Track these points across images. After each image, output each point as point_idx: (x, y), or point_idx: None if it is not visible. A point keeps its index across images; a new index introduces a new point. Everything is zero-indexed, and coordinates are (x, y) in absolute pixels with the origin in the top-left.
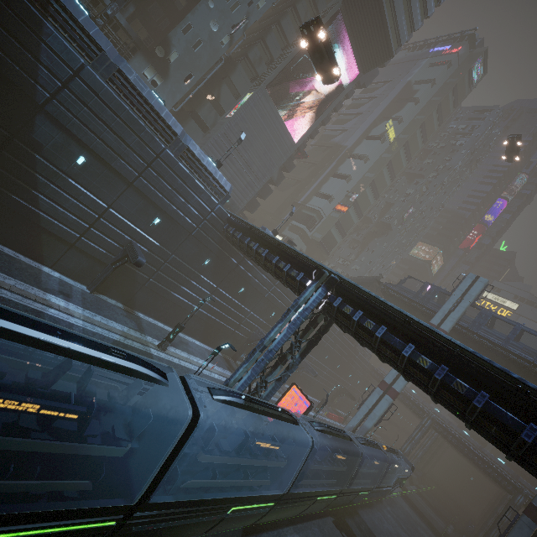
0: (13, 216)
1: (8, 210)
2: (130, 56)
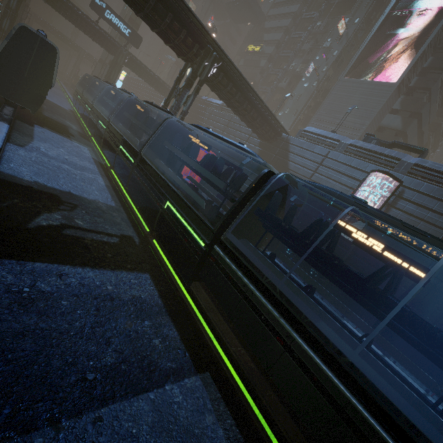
0: None
1: None
2: None
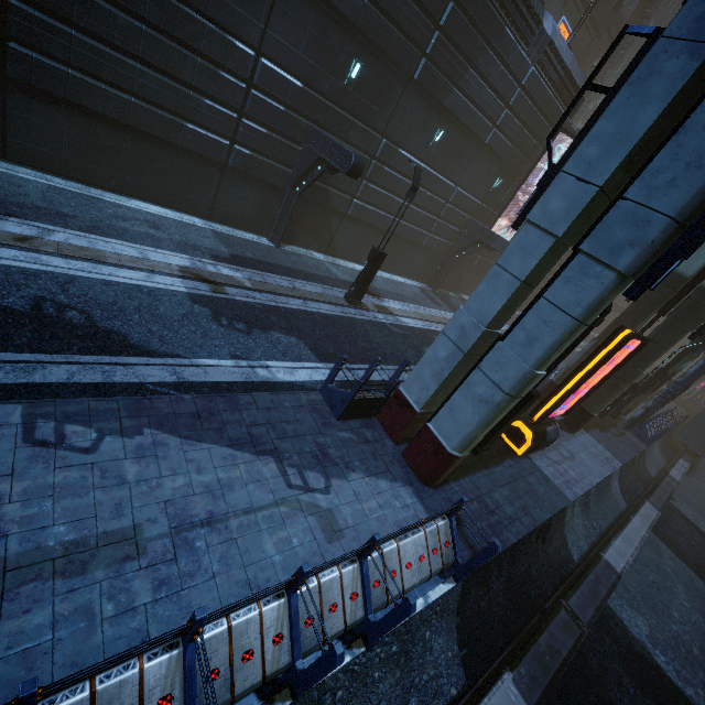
0: None
1: None
2: None
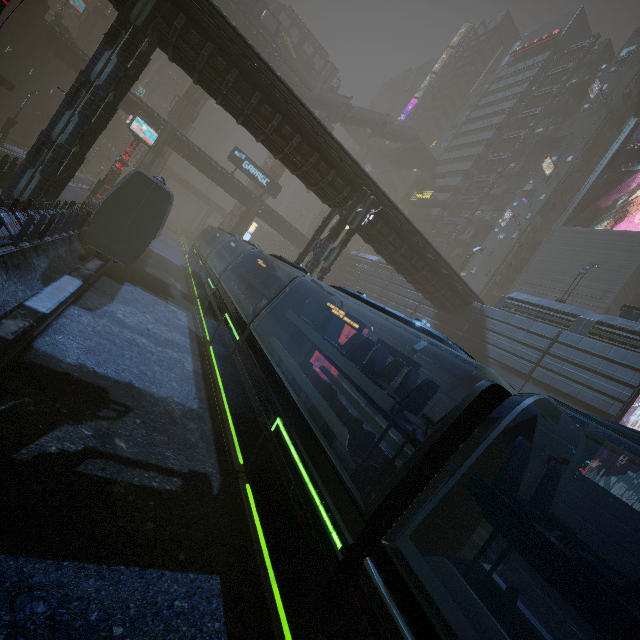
0: None
1: None
2: None
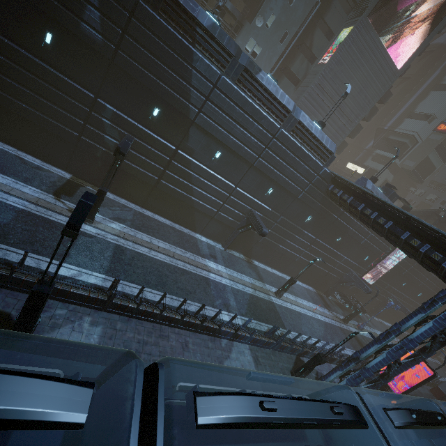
0: (179, 203)
1: (176, 199)
2: (234, 36)
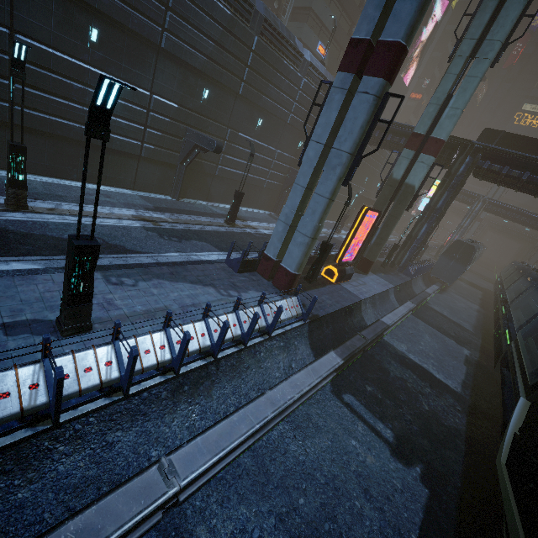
0: None
1: None
2: None
